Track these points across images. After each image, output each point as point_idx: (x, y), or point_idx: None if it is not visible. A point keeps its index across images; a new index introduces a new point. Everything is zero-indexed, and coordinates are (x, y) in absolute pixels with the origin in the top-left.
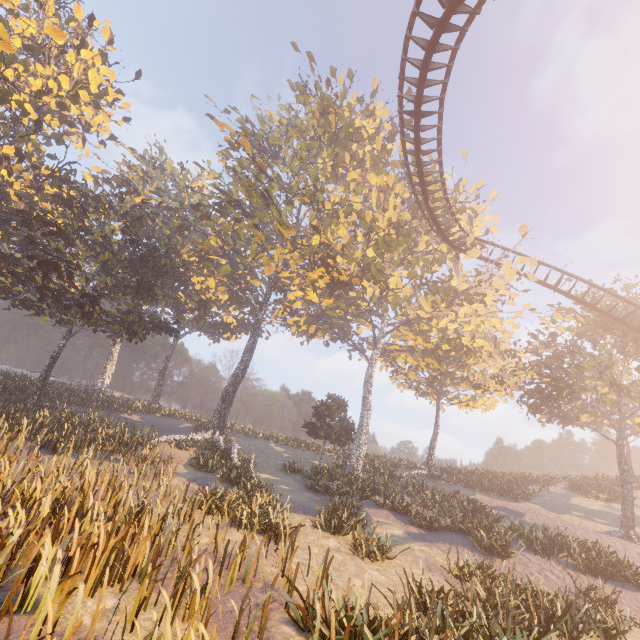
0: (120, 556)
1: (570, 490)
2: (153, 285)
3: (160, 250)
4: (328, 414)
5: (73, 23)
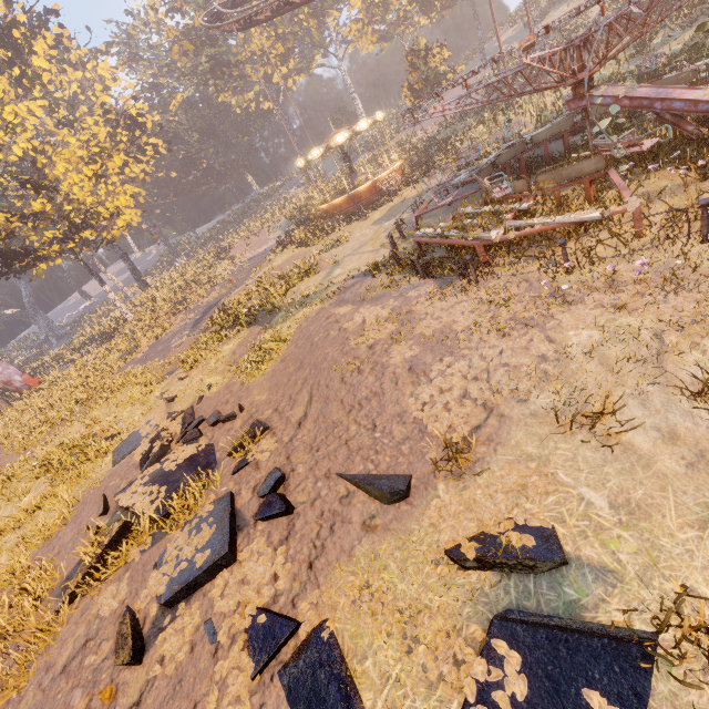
0: (286, 209)
1: (507, 27)
2: (231, 143)
3: (215, 124)
4: (341, 122)
5: (66, 56)
